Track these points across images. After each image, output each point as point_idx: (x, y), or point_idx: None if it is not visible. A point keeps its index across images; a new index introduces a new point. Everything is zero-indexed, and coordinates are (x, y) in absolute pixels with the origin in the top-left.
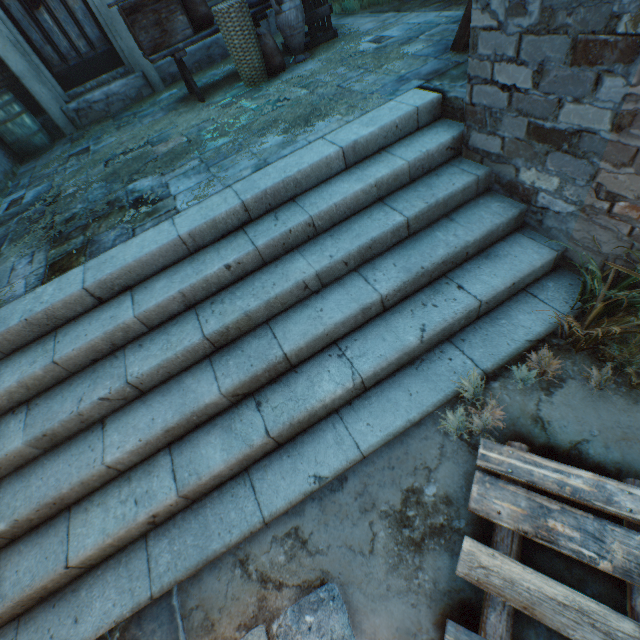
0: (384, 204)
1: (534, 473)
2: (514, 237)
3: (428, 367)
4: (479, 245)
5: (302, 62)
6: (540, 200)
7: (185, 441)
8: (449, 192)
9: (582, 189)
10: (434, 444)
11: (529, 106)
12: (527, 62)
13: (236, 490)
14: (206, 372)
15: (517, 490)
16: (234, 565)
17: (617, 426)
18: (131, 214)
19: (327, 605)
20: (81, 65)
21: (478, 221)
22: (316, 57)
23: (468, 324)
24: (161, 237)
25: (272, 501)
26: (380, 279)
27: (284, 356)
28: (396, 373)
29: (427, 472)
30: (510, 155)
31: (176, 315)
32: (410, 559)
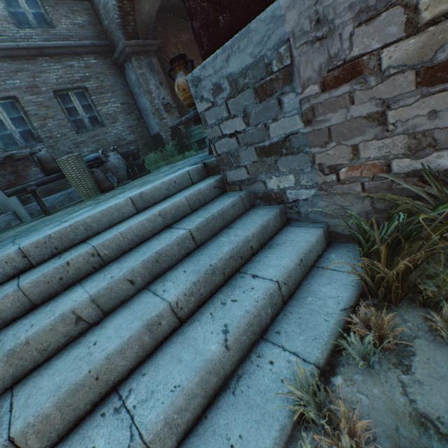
0: (171, 228)
1: None
2: (286, 229)
3: (248, 384)
4: (259, 239)
5: (126, 184)
6: (289, 196)
7: None
8: (221, 207)
9: (311, 173)
10: None
11: (250, 138)
12: (236, 114)
13: None
14: None
15: None
16: None
17: None
18: None
19: None
20: None
21: (251, 222)
22: (135, 180)
23: (277, 312)
24: None
25: None
26: (169, 287)
27: (8, 443)
28: (207, 411)
29: None
30: (255, 175)
31: None
32: None
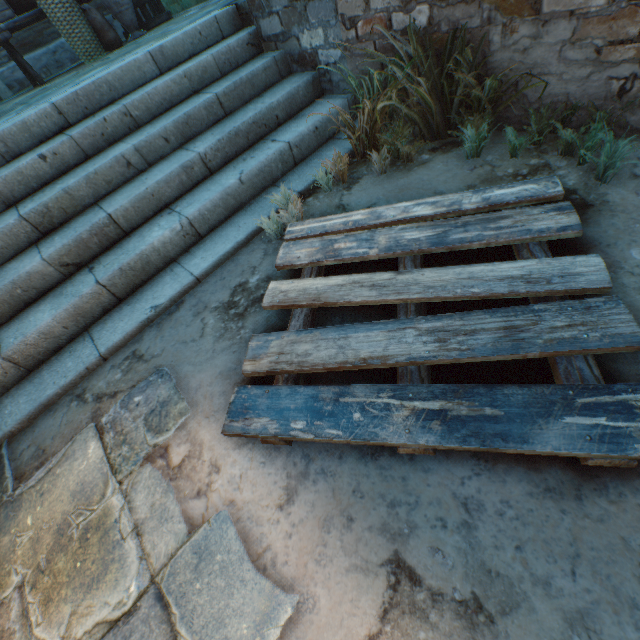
0: (199, 94)
1: (327, 225)
2: (317, 102)
3: (255, 206)
4: (287, 109)
5: (139, 38)
6: (322, 59)
7: (14, 320)
8: (251, 71)
9: (336, 28)
10: (259, 251)
11: None
12: None
13: (75, 347)
14: (31, 253)
15: (314, 240)
16: (71, 401)
17: (396, 188)
18: None
19: (156, 383)
20: None
21: (281, 91)
22: (151, 31)
23: (289, 171)
24: None
25: (110, 339)
26: (199, 145)
27: (109, 217)
28: (229, 219)
29: (253, 269)
30: (288, 27)
31: None
32: (234, 326)
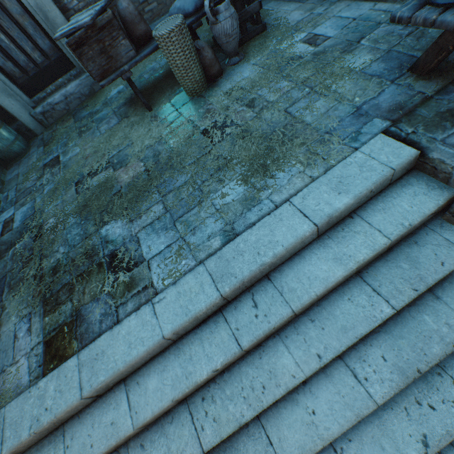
0: (363, 280)
1: None
2: None
3: None
4: None
5: (237, 64)
6: None
7: None
8: (440, 277)
9: None
10: None
11: None
12: None
13: None
14: None
15: None
16: None
17: None
18: (110, 281)
19: None
20: (39, 73)
21: None
22: (250, 59)
23: None
24: (145, 333)
25: None
26: (371, 378)
27: None
28: None
29: None
30: None
31: (170, 408)
32: None
